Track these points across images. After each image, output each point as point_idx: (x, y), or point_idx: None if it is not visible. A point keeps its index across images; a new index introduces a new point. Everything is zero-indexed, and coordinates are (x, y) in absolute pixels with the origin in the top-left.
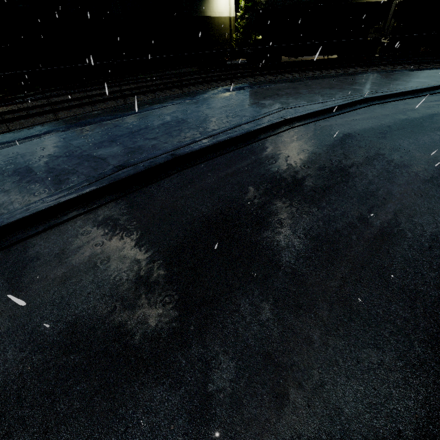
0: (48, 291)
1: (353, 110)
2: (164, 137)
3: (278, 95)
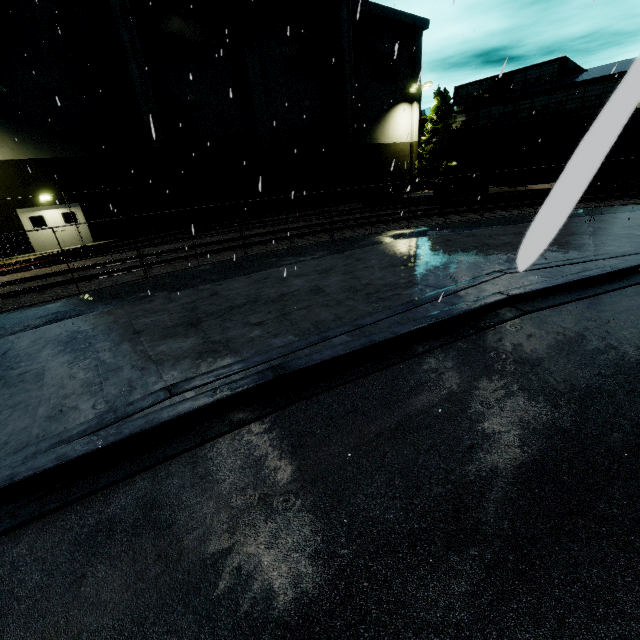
0: None
1: None
2: (277, 323)
3: (489, 247)
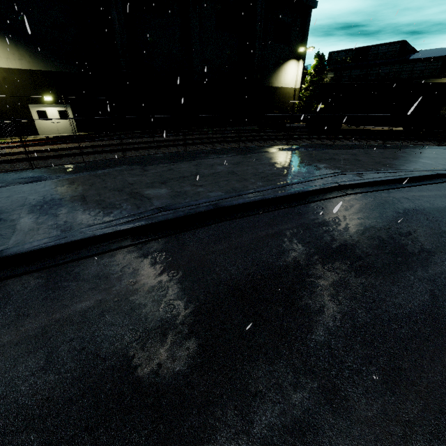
0: (46, 333)
1: (421, 184)
2: (211, 186)
3: (335, 160)
